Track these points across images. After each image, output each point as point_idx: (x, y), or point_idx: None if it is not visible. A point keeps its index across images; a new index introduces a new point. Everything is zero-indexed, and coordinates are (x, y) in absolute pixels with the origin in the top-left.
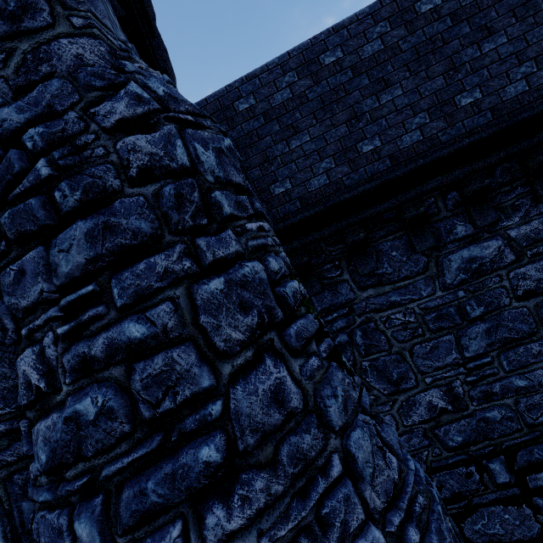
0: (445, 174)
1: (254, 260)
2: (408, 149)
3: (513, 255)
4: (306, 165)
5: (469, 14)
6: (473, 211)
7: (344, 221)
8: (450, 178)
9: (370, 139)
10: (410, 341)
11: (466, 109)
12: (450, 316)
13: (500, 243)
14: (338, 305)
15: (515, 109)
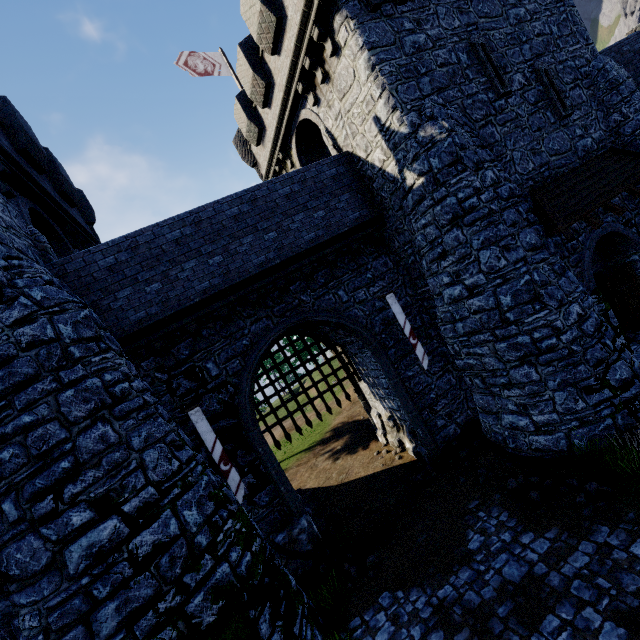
0: None
1: None
2: None
3: None
4: None
5: None
6: None
7: None
8: None
9: None
10: None
11: None
12: None
13: None
14: None
15: None
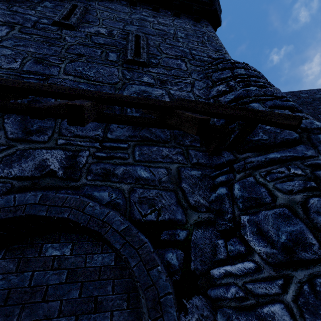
0: None
1: None
2: None
3: None
4: None
5: (318, 99)
6: None
7: None
8: None
9: None
10: None
11: None
12: None
13: None
14: None
15: None
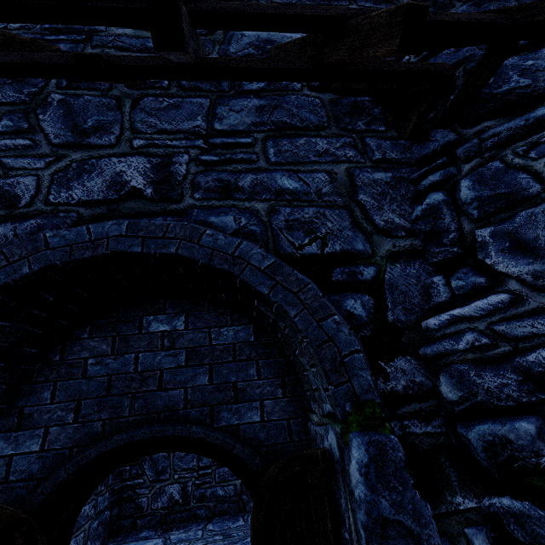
0: None
1: None
2: None
3: None
4: None
5: None
6: None
7: None
8: None
9: None
10: None
11: None
12: None
13: None
14: None
15: None
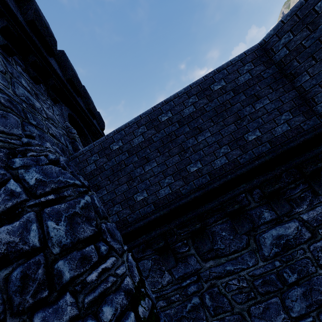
0: (248, 182)
1: (87, 320)
2: (220, 168)
3: (309, 233)
4: (156, 181)
5: (243, 89)
6: (272, 203)
7: (184, 217)
8: (251, 185)
9: (194, 163)
10: (246, 303)
11: (252, 142)
12: (272, 282)
13: (297, 224)
14: (190, 273)
15: (284, 140)
